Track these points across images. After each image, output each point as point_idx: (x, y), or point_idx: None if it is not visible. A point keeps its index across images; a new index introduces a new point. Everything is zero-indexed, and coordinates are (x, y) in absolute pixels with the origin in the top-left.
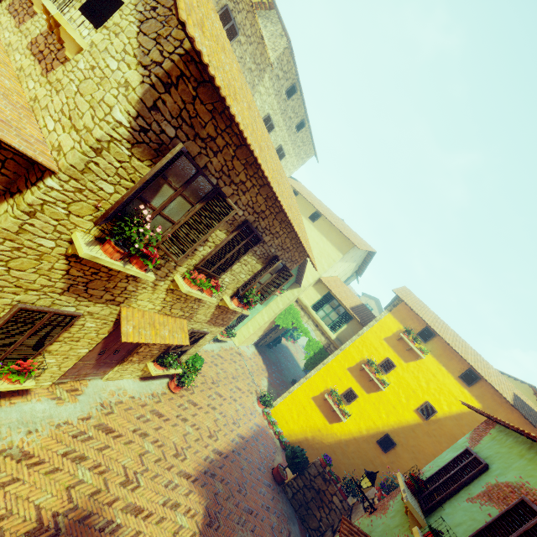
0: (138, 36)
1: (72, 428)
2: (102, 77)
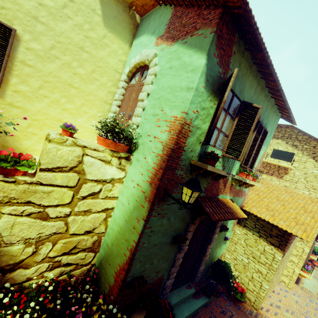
0: (317, 162)
1: None
2: (314, 176)
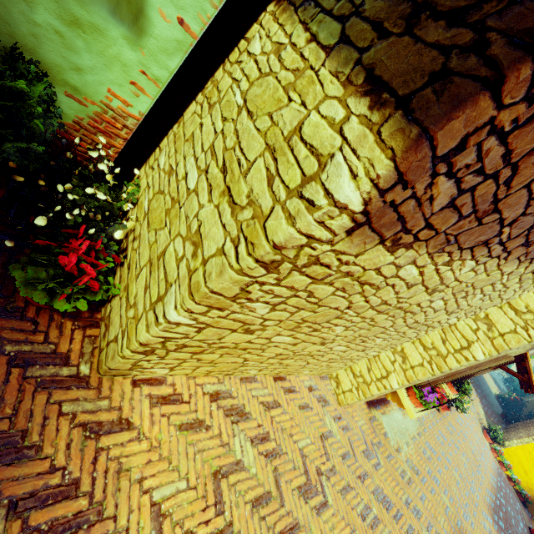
0: None
1: (418, 443)
2: None
